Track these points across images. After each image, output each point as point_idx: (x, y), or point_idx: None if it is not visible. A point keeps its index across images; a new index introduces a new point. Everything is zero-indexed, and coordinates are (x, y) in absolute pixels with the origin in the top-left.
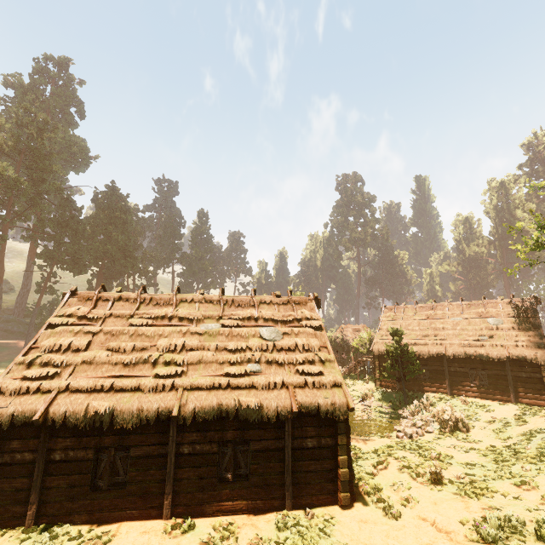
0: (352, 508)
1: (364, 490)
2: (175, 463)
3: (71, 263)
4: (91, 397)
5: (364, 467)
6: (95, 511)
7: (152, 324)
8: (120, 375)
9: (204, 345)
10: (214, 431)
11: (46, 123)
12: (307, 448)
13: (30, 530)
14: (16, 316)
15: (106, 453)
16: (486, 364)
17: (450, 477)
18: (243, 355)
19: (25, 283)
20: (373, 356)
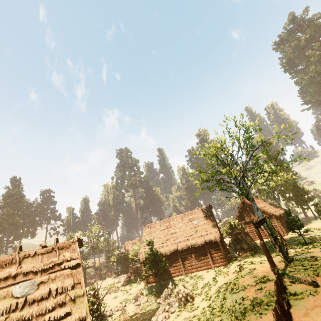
0: None
1: None
2: None
3: None
4: None
5: None
6: None
7: None
8: None
9: None
10: None
11: None
12: None
13: None
14: None
15: None
16: (197, 249)
17: None
18: None
19: None
20: (140, 262)
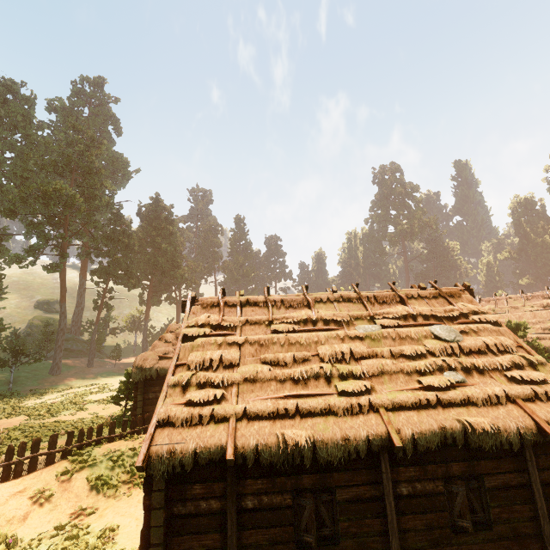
0: None
1: None
2: (395, 509)
3: (124, 278)
4: (277, 424)
5: None
6: None
7: (299, 330)
8: (299, 395)
9: (376, 351)
10: (434, 463)
11: (92, 140)
12: None
13: None
14: (73, 334)
15: (306, 497)
16: None
17: None
18: (431, 361)
19: (80, 302)
20: None
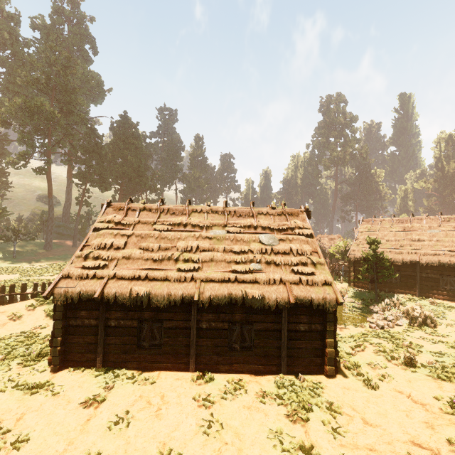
0: (335, 378)
1: (345, 365)
2: (197, 334)
3: (99, 182)
4: (132, 283)
5: (343, 348)
6: (142, 362)
7: (171, 230)
8: (151, 268)
9: (214, 247)
10: (225, 313)
11: (68, 60)
12: (300, 331)
13: (100, 369)
14: (64, 223)
15: (146, 323)
16: None
17: (421, 362)
18: (246, 256)
19: (68, 198)
20: (349, 261)
